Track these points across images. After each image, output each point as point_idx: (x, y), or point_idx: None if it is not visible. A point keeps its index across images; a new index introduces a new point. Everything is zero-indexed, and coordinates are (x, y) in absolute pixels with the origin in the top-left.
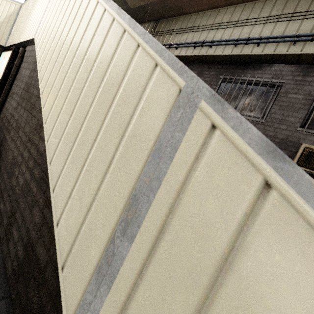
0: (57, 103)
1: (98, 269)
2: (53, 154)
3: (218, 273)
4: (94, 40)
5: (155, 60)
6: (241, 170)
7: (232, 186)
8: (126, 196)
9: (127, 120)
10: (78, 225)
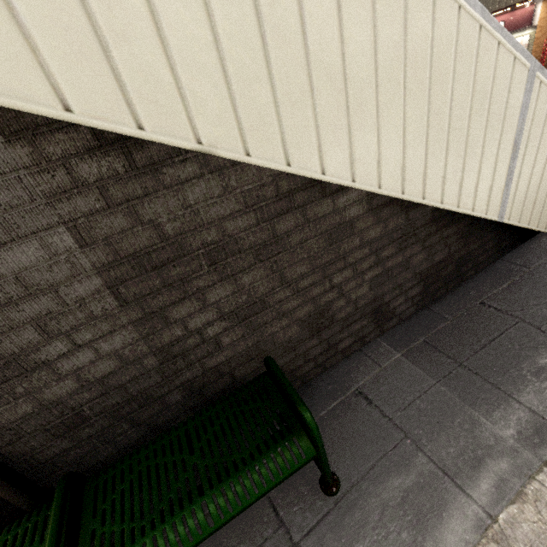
0: (412, 159)
1: (505, 185)
2: (441, 194)
3: (541, 131)
4: (438, 46)
5: (513, 54)
6: (546, 93)
7: (545, 101)
8: (511, 145)
9: (503, 109)
10: (488, 190)
